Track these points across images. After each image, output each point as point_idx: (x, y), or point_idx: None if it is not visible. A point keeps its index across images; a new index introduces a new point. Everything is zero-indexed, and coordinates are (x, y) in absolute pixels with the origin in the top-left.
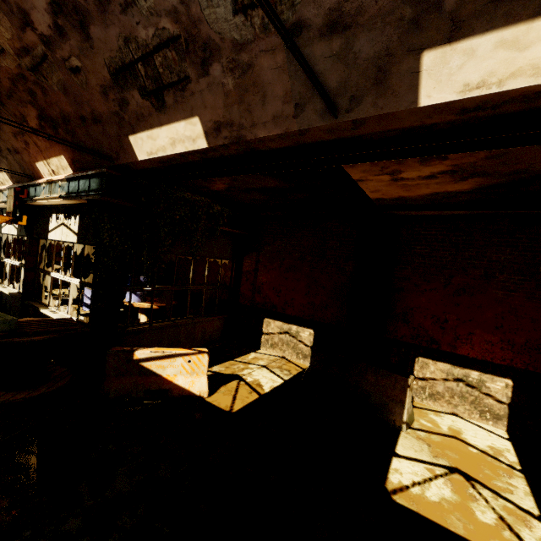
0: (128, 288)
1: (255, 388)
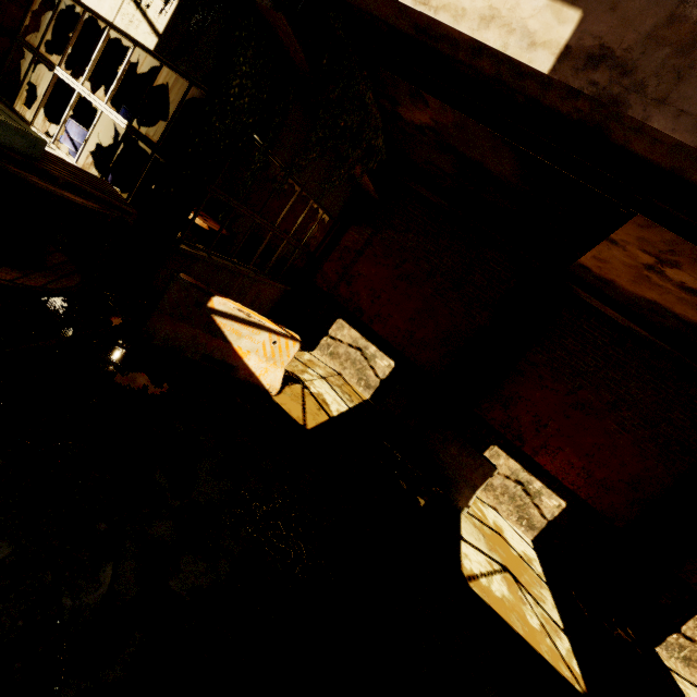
0: (209, 185)
1: (322, 405)
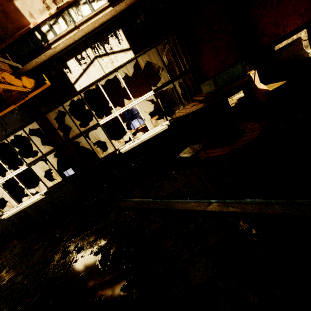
0: None
1: None
